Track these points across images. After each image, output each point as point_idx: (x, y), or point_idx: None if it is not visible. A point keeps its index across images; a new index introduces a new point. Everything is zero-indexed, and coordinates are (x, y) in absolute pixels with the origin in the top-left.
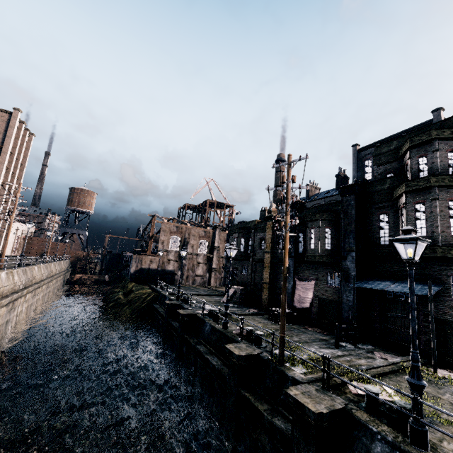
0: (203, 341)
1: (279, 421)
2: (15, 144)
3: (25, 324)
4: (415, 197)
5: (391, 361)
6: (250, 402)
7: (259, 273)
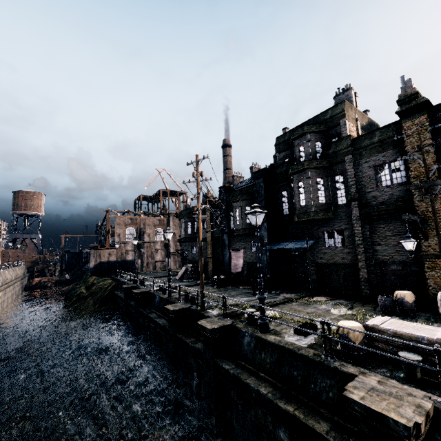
0: (154, 310)
1: (199, 345)
2: None
3: None
4: (297, 177)
5: (286, 297)
6: (182, 340)
7: (205, 250)
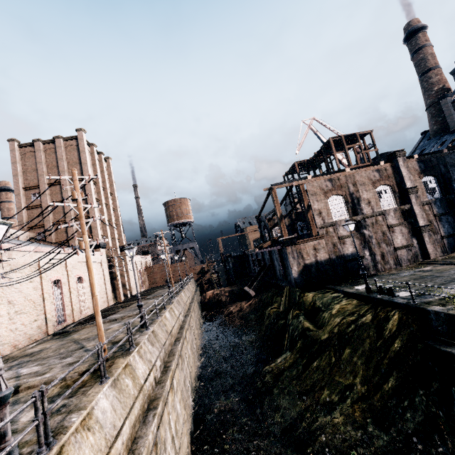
0: None
1: None
2: (95, 172)
3: (189, 422)
4: None
5: None
6: None
7: None
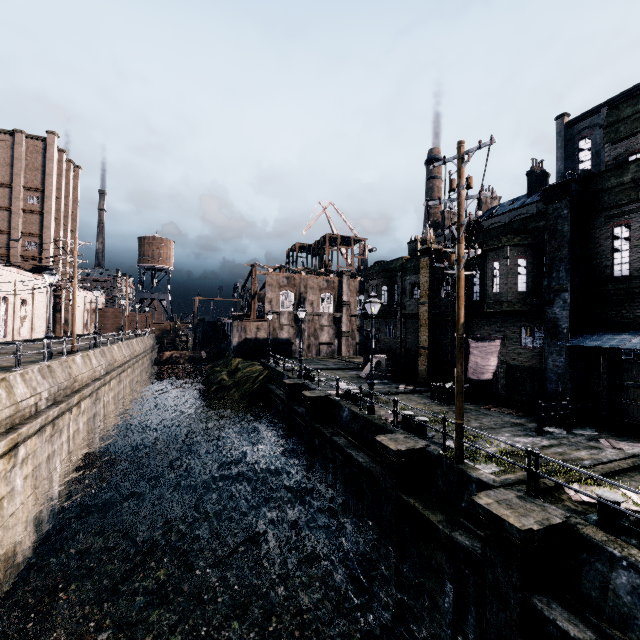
0: (341, 431)
1: (462, 536)
2: (60, 184)
3: (115, 417)
4: None
5: (629, 452)
6: (416, 511)
7: (412, 335)
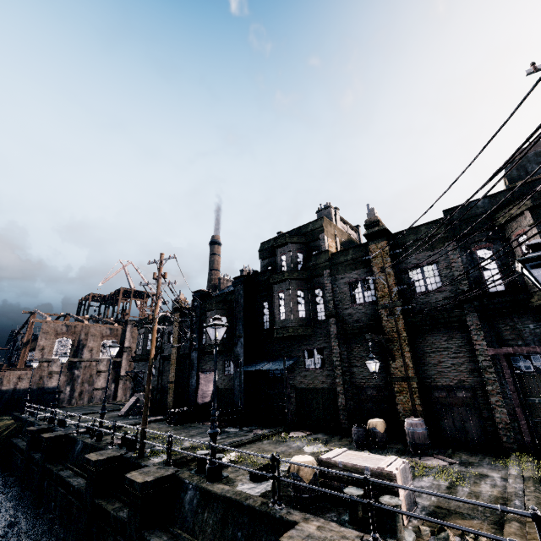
0: (71, 465)
1: (124, 513)
2: None
3: None
4: (278, 287)
5: (258, 433)
6: (101, 508)
7: (167, 372)
